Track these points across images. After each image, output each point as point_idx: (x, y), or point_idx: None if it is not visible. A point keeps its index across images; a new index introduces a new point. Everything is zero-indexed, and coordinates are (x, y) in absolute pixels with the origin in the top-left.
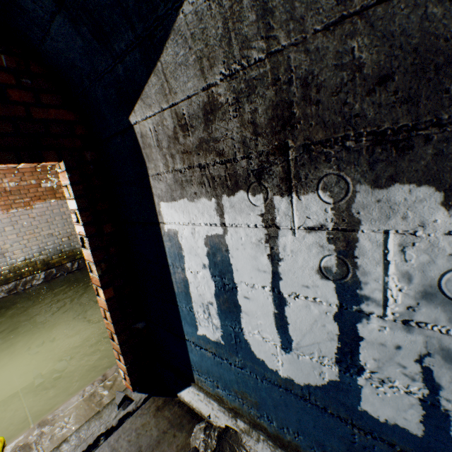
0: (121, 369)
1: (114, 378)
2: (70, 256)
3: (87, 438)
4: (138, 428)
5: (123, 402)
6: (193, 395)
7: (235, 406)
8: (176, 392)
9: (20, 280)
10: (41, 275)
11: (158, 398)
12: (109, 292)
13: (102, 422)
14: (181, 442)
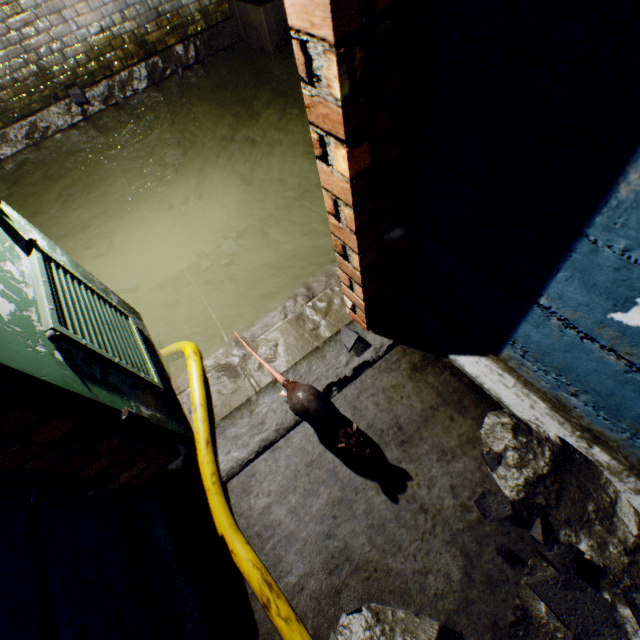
0: (346, 298)
1: (326, 298)
2: (175, 27)
3: (312, 384)
4: (387, 389)
5: (353, 345)
6: (488, 371)
7: (602, 433)
8: (447, 353)
9: (111, 78)
10: (141, 72)
11: (411, 351)
12: (359, 159)
13: (327, 366)
14: (466, 433)
